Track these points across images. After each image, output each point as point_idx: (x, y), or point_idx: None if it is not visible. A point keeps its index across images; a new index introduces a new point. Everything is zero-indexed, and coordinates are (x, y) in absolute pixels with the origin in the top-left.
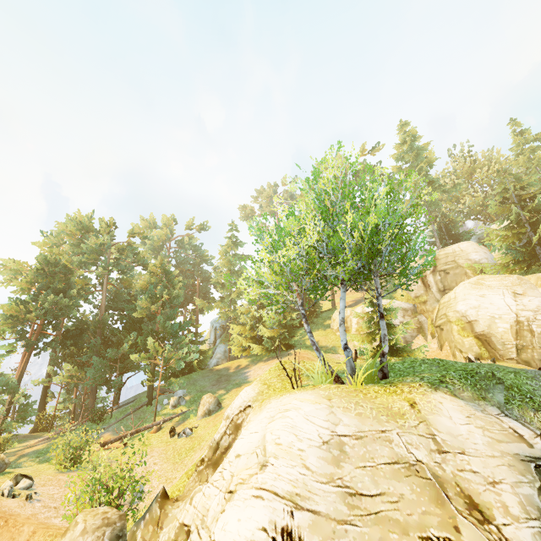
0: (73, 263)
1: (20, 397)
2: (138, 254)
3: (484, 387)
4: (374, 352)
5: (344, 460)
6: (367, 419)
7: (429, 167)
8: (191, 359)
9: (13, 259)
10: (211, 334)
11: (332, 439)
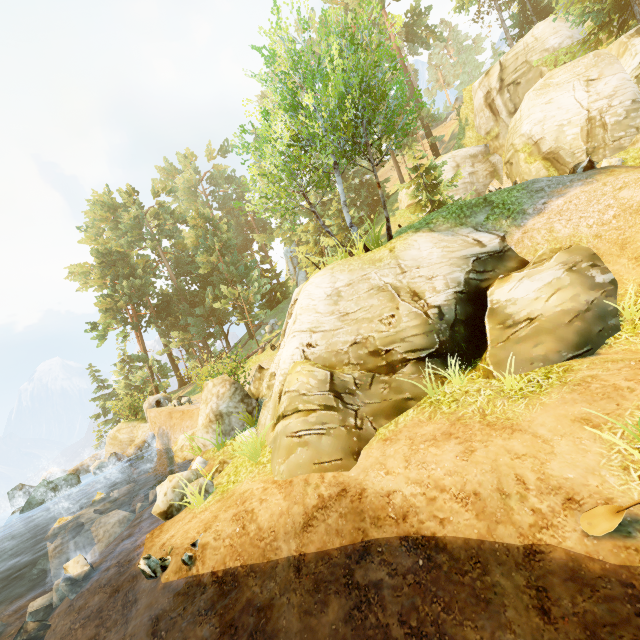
0: (123, 247)
1: (153, 362)
2: (173, 212)
3: (468, 215)
4: None
5: (340, 300)
6: (355, 272)
7: None
8: (265, 291)
9: (75, 265)
10: (289, 265)
11: (333, 292)
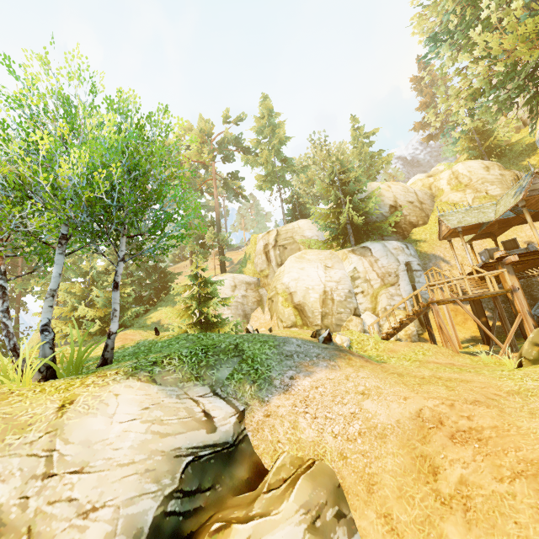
0: None
1: None
2: None
3: (211, 363)
4: (190, 329)
5: None
6: None
7: (280, 144)
8: None
9: None
10: None
11: None
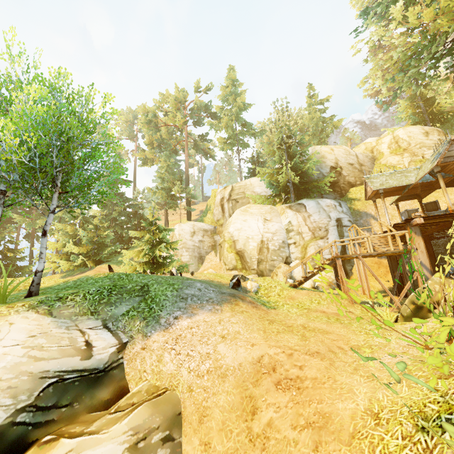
0: None
1: None
2: None
3: (112, 301)
4: (142, 267)
5: None
6: None
7: (240, 111)
8: None
9: None
10: (54, 250)
11: None
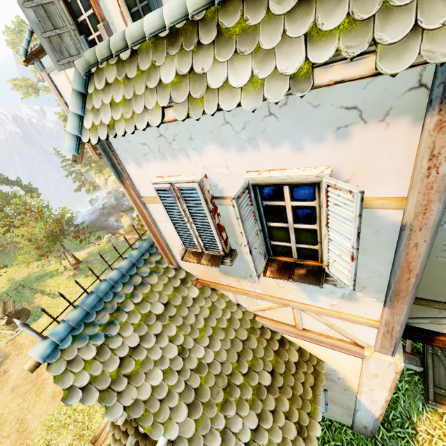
0: None
1: None
2: None
3: None
4: None
5: None
6: None
7: None
8: None
9: (15, 79)
10: None
11: None
